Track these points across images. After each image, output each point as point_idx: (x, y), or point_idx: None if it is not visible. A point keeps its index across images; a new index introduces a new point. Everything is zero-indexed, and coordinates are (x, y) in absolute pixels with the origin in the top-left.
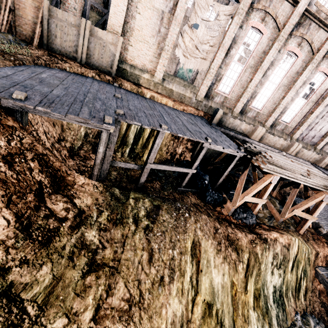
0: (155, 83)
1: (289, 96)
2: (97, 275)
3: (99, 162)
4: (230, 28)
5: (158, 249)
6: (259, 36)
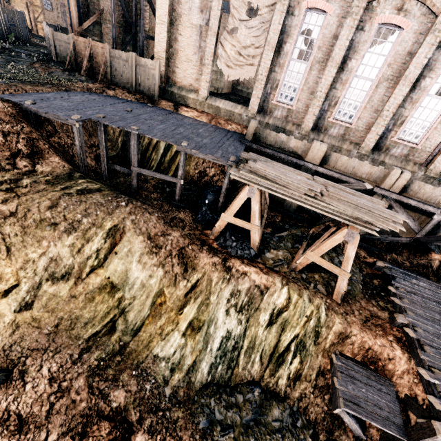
0: (200, 102)
1: (399, 94)
2: (6, 193)
3: (80, 154)
4: (274, 20)
5: (65, 206)
6: (324, 17)
